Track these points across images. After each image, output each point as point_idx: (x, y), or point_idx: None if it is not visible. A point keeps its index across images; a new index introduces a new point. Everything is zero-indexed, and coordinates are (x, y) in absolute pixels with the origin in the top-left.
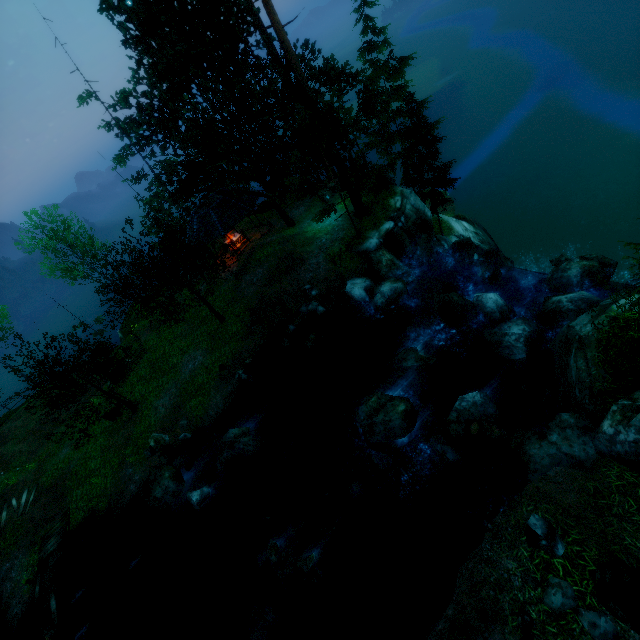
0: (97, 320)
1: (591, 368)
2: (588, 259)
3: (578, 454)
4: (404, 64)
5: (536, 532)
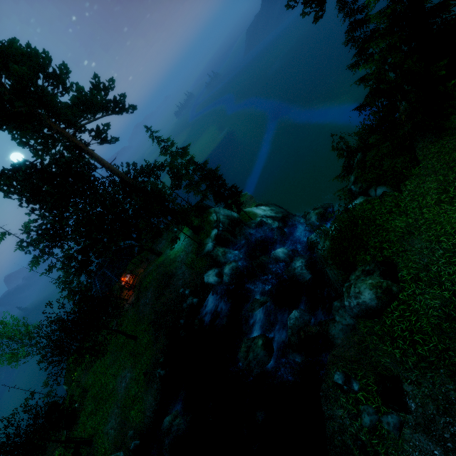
0: (44, 384)
1: (334, 270)
2: (317, 208)
3: (350, 322)
4: (186, 150)
5: (339, 383)
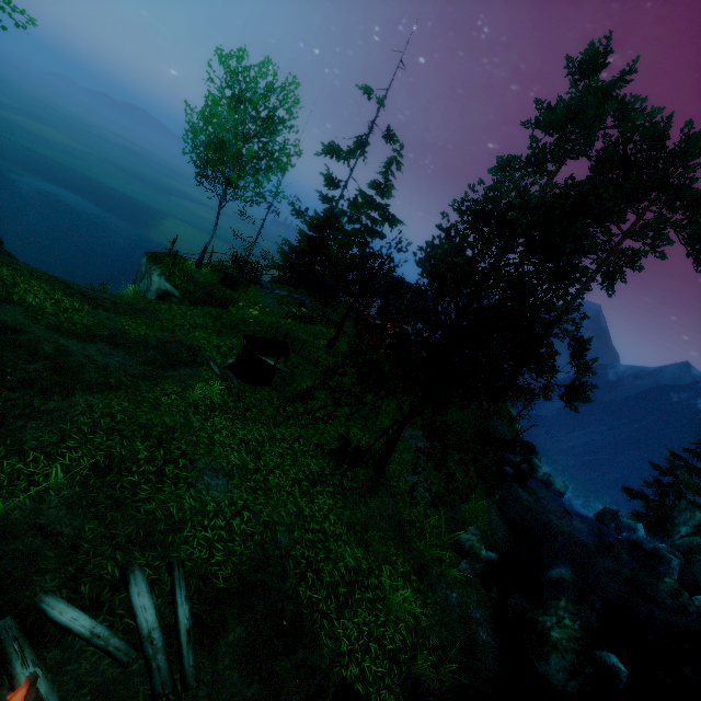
0: None
1: None
2: None
3: None
4: None
5: None
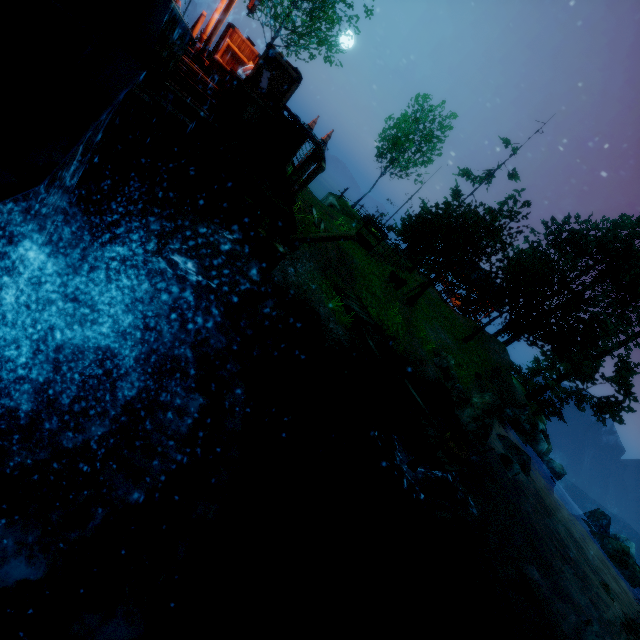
0: None
1: None
2: None
3: None
4: None
5: None
